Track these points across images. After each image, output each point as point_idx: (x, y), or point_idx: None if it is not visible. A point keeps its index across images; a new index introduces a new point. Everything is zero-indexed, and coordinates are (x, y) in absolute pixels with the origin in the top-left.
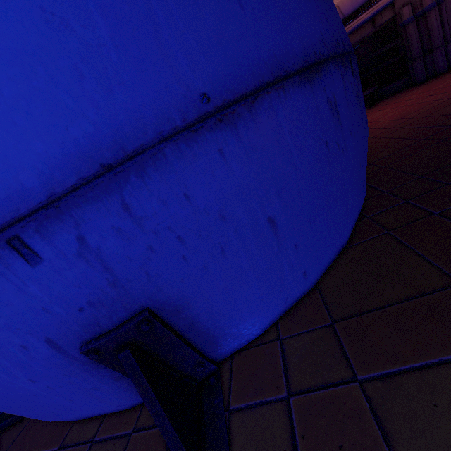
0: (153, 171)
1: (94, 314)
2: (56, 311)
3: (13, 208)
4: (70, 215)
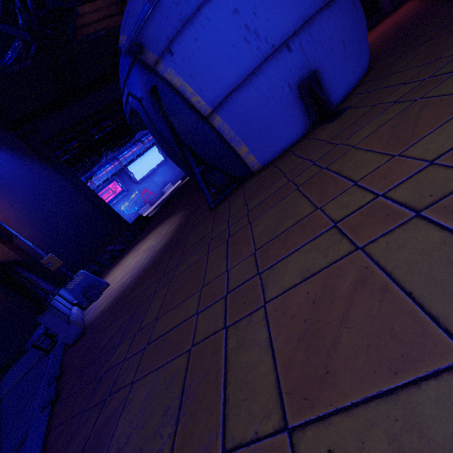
0: (316, 22)
1: (302, 72)
2: (292, 71)
3: (288, 35)
4: (298, 37)
